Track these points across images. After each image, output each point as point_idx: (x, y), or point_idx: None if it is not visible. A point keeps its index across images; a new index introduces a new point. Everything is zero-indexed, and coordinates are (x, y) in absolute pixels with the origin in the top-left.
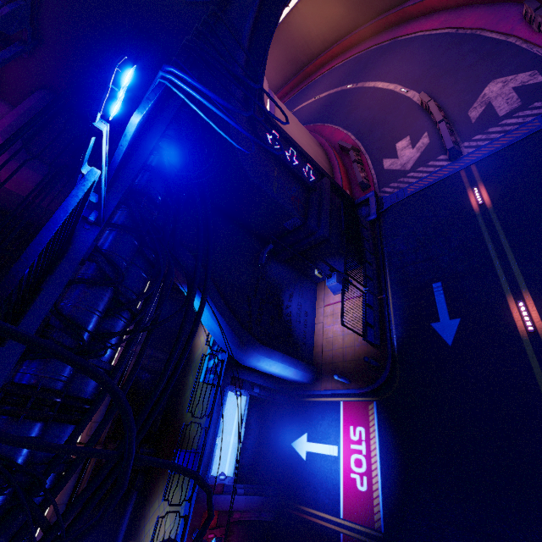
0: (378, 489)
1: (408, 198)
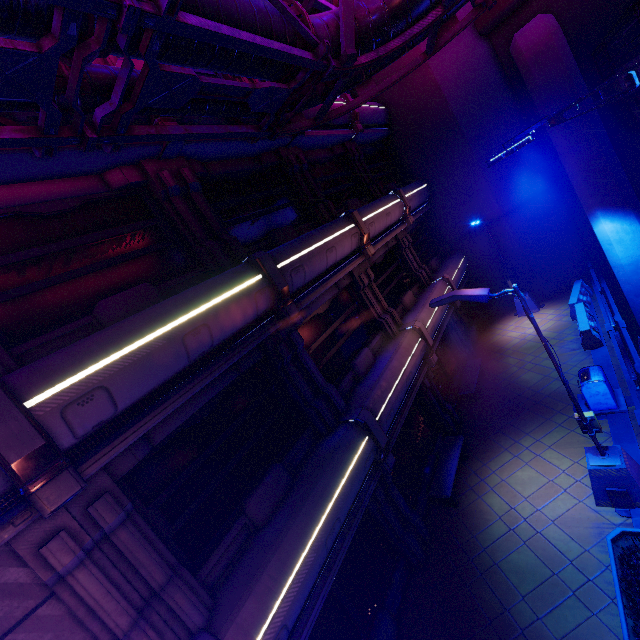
0: None
1: None
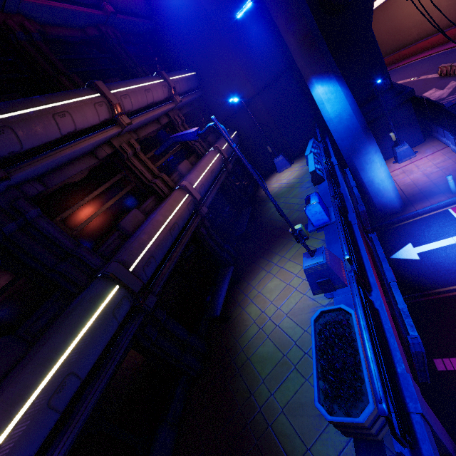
0: None
1: (455, 105)
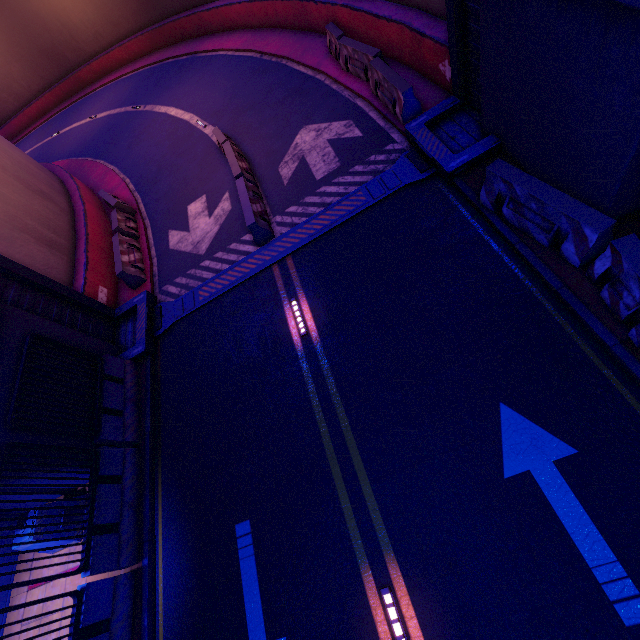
0: None
1: (201, 310)
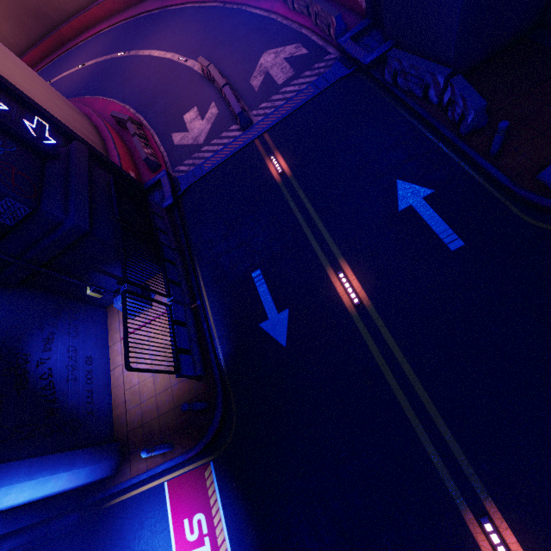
0: None
1: (207, 175)
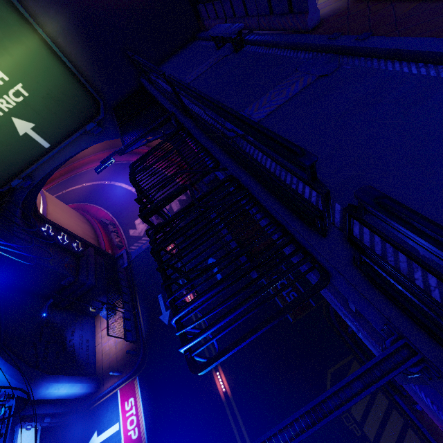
0: (144, 428)
1: (143, 251)
